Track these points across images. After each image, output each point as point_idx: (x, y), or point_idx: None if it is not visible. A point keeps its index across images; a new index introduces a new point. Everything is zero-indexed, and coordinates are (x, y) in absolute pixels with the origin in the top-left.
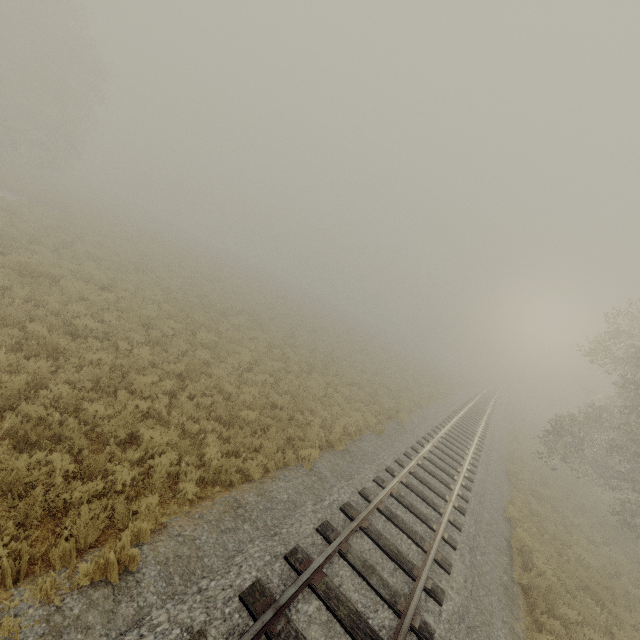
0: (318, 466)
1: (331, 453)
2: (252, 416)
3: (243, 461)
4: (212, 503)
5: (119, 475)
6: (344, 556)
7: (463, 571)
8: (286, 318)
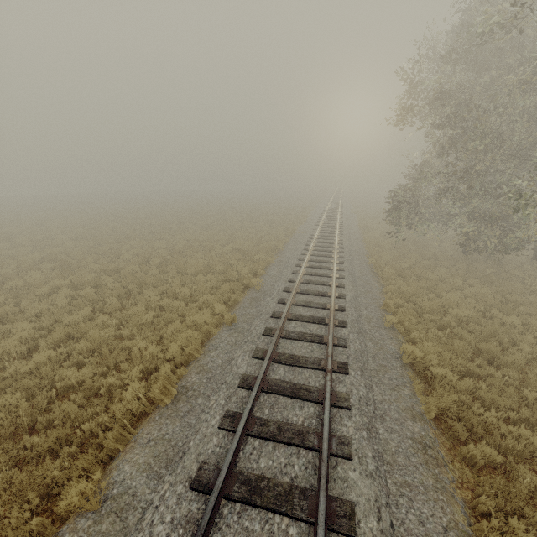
0: (124, 477)
1: (155, 419)
2: None
3: None
4: None
5: None
6: None
7: (371, 497)
8: (112, 237)
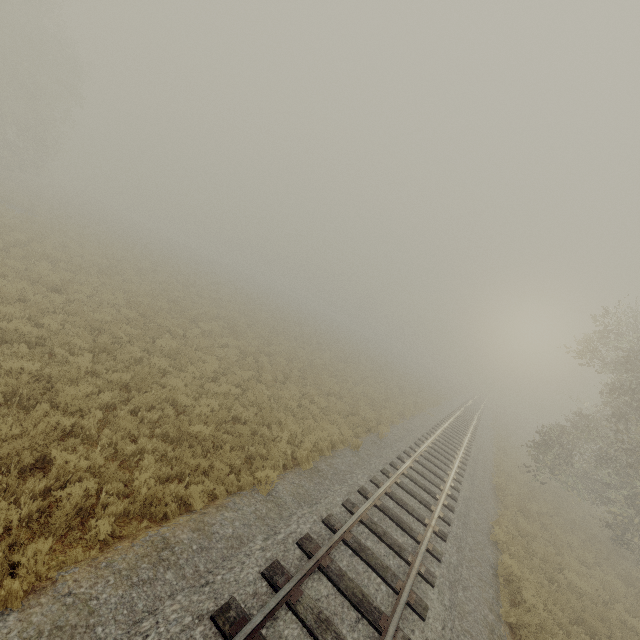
0: (278, 490)
1: (296, 473)
2: (205, 432)
3: (187, 486)
4: (130, 545)
5: (2, 514)
6: (293, 608)
7: (441, 614)
8: (266, 325)
